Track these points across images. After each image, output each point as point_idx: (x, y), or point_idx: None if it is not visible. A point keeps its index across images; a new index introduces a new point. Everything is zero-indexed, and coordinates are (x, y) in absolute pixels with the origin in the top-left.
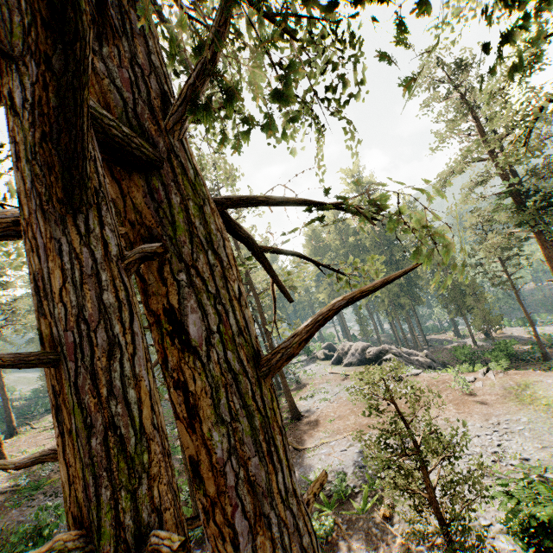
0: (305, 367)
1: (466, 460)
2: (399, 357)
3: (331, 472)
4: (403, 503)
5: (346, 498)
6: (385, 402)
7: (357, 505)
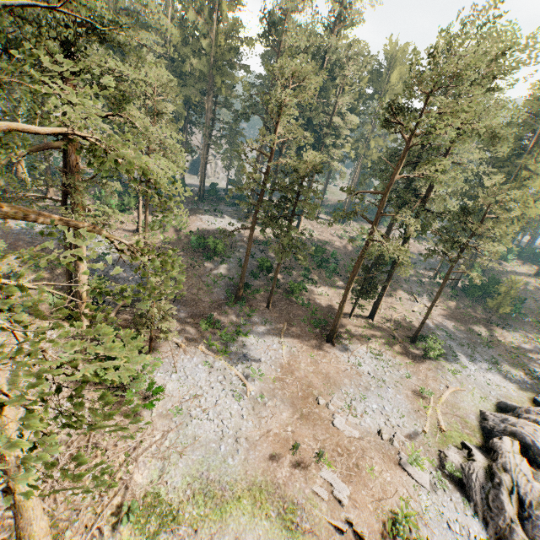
0: (496, 374)
1: (213, 396)
2: (490, 482)
3: (250, 343)
4: (176, 333)
5: (225, 342)
6: (326, 398)
7: (216, 344)
